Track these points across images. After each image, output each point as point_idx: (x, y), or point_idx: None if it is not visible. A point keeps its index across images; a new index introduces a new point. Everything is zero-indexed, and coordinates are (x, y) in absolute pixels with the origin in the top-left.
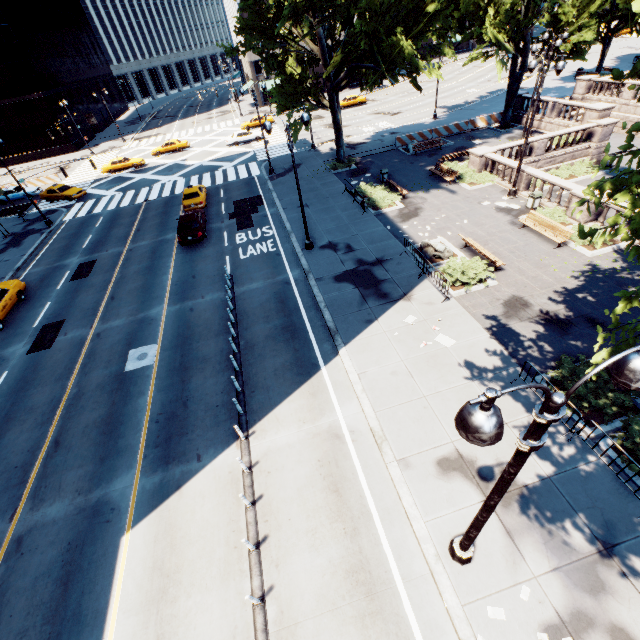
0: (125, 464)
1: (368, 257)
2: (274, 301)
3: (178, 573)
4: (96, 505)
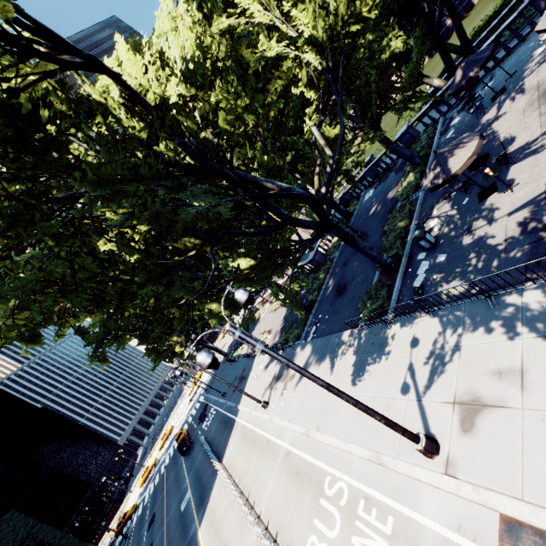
0: (192, 524)
1: (241, 373)
2: (220, 424)
3: (214, 512)
4: (188, 543)
